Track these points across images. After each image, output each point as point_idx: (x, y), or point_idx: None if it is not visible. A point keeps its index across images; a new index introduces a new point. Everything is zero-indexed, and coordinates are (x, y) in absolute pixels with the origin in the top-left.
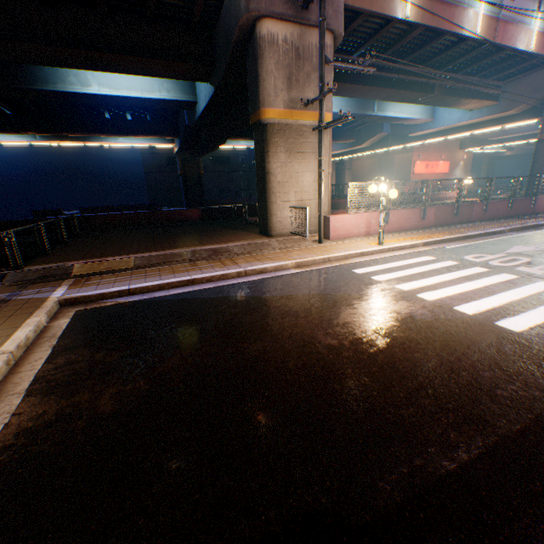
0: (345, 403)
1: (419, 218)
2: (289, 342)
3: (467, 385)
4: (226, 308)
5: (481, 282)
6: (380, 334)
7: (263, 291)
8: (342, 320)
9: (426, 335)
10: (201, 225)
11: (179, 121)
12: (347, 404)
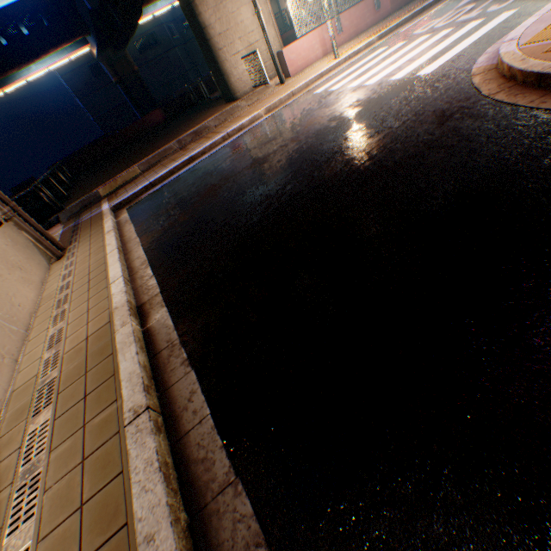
0: (310, 159)
1: (374, 9)
2: (273, 153)
3: (382, 119)
4: (225, 160)
5: (419, 50)
6: (333, 121)
7: (247, 140)
8: (307, 127)
9: (364, 107)
10: (170, 125)
11: (79, 10)
12: (311, 159)
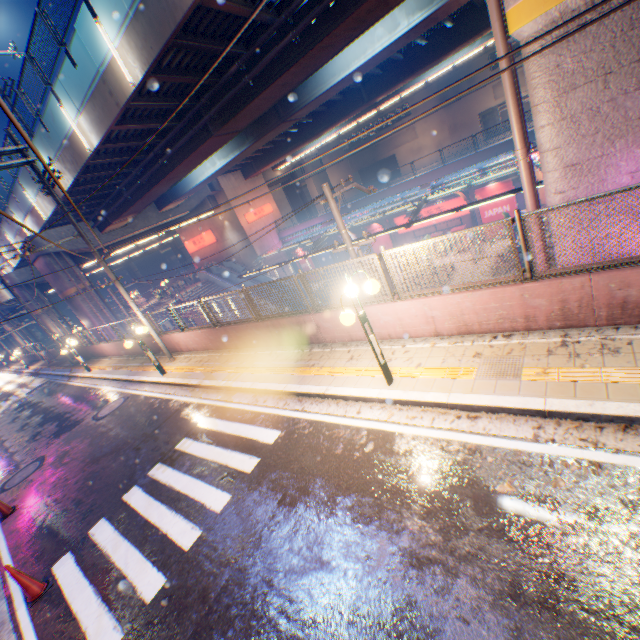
0: None
1: (26, 358)
2: None
3: None
4: None
5: None
6: None
7: None
8: None
9: None
10: None
11: None
12: None
